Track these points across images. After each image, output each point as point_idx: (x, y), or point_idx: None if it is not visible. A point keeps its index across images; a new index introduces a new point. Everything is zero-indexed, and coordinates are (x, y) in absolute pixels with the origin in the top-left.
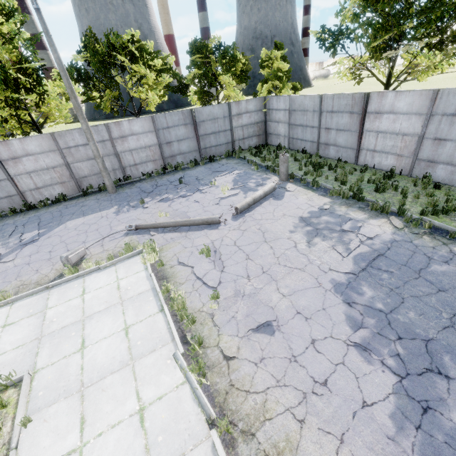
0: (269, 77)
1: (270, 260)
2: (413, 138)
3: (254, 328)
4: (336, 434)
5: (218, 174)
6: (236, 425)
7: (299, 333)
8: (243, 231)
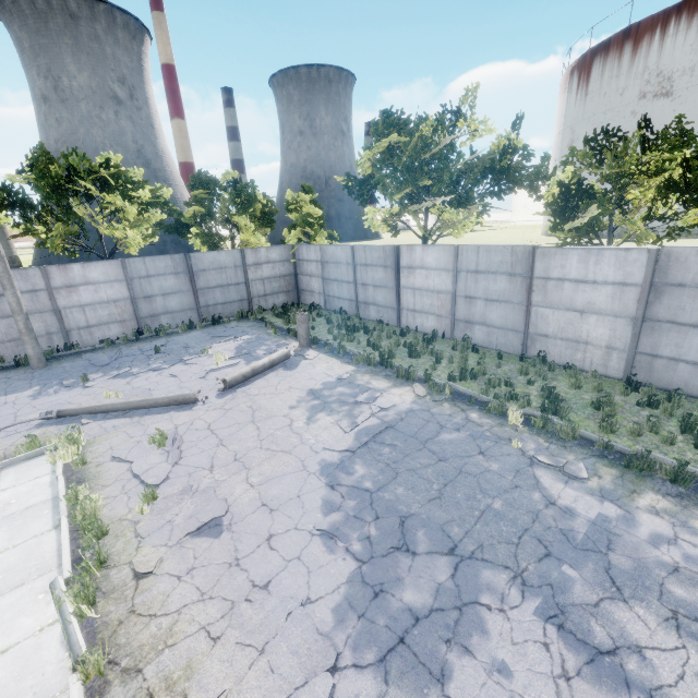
0: (298, 222)
1: (250, 444)
2: (447, 296)
3: (194, 530)
4: (258, 644)
5: (219, 339)
6: (117, 664)
7: (256, 529)
8: (226, 411)
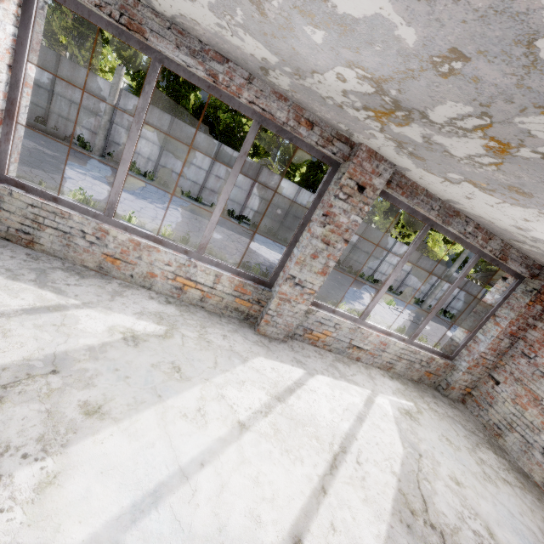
0: None
1: None
2: None
3: None
4: None
5: None
6: None
7: None
8: None
